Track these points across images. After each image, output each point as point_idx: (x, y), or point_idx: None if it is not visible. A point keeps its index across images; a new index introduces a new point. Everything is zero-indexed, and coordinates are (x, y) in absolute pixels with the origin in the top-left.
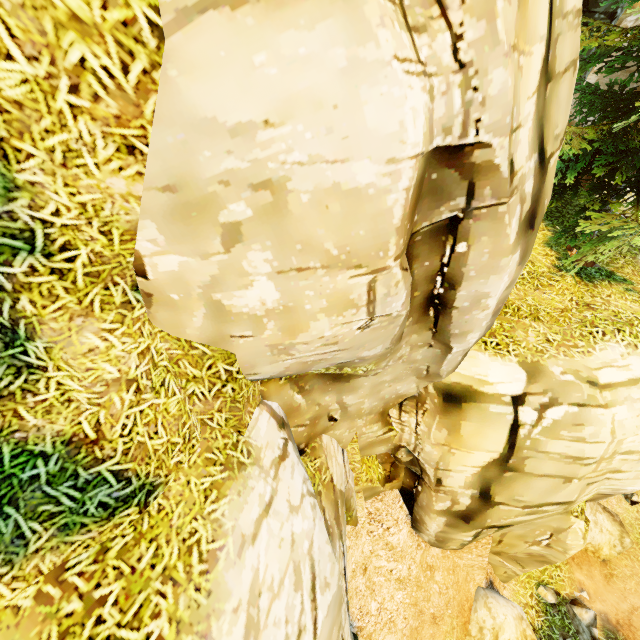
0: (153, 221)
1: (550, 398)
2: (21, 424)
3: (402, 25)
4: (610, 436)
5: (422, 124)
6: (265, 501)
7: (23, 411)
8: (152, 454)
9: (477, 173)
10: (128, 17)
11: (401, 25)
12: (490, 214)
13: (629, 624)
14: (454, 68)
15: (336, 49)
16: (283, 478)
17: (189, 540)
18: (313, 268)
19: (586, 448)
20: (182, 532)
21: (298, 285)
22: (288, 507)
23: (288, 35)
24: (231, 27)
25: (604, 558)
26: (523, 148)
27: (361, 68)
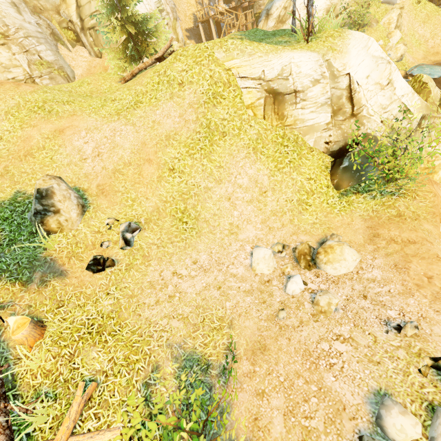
0: None
1: None
2: None
3: None
4: None
5: None
6: None
7: None
8: None
9: None
10: None
11: None
12: None
13: None
14: None
15: None
16: None
17: None
18: None
19: None
20: None
21: None
22: None
23: None
24: None
25: None
26: None
27: None
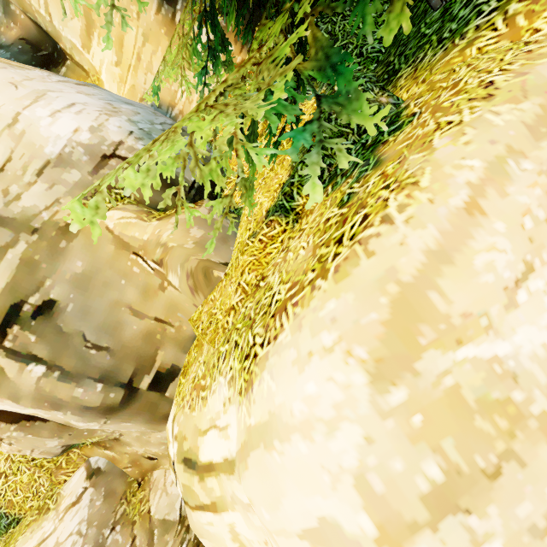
0: None
1: None
2: None
3: None
4: None
5: None
6: (43, 536)
7: None
8: (16, 504)
9: None
10: None
11: None
12: None
13: None
14: None
15: None
16: (65, 520)
17: None
18: None
19: None
20: None
21: None
22: (54, 542)
23: None
24: None
25: None
26: None
27: None
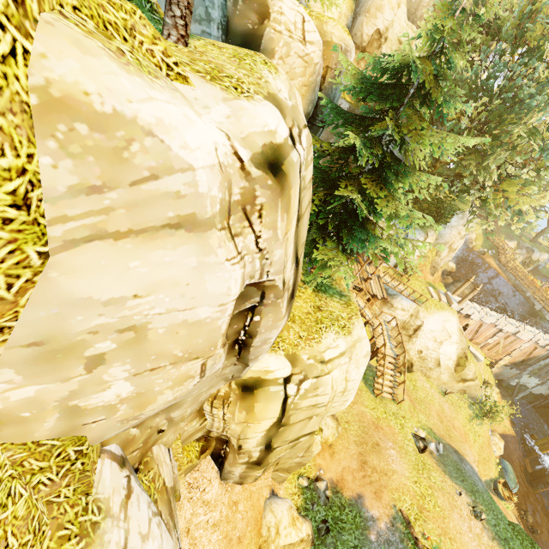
0: (11, 368)
1: (303, 376)
2: None
3: (229, 239)
4: (331, 389)
5: (239, 282)
6: (121, 546)
7: None
8: None
9: (267, 288)
10: (21, 258)
11: (229, 239)
12: (273, 303)
13: (342, 479)
14: (256, 251)
15: (190, 258)
16: (132, 515)
17: None
18: (163, 366)
19: (321, 400)
20: None
21: (151, 379)
22: (140, 539)
23: (158, 252)
24: (113, 249)
25: (330, 444)
26: (289, 267)
27: (206, 266)
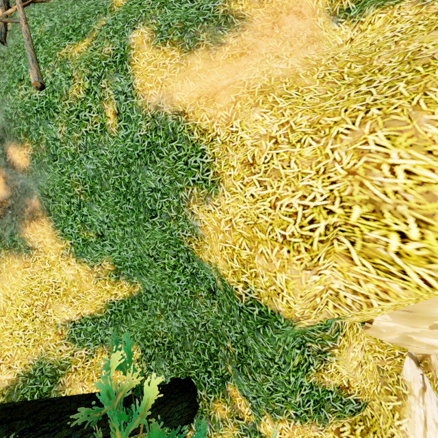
0: (389, 315)
1: None
2: (323, 380)
3: None
4: None
5: None
6: (422, 420)
7: (324, 376)
8: (366, 390)
9: None
10: None
11: None
12: None
13: None
14: None
15: None
16: (426, 403)
17: (393, 437)
18: None
19: None
20: (388, 432)
21: None
22: (434, 423)
23: None
24: None
25: None
26: None
27: None
